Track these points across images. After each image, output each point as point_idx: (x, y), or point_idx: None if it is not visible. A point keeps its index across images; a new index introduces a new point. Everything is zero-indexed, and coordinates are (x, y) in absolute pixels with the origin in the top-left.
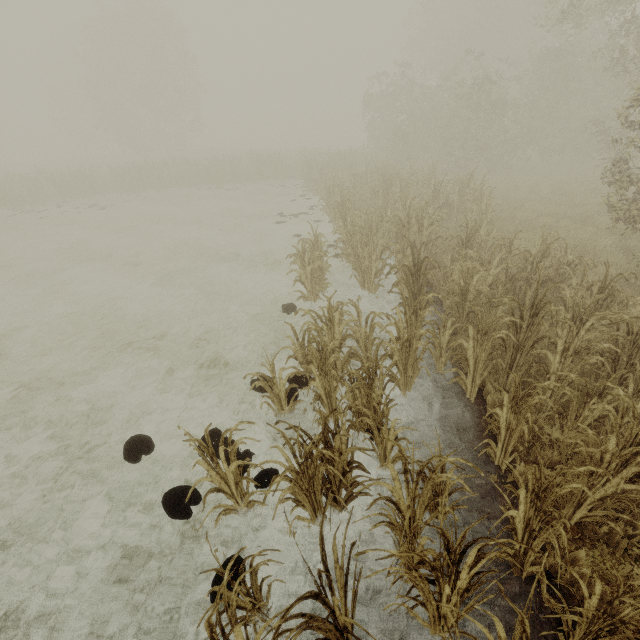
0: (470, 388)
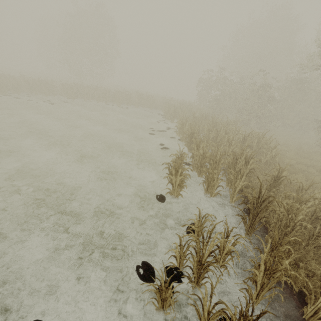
0: (308, 312)
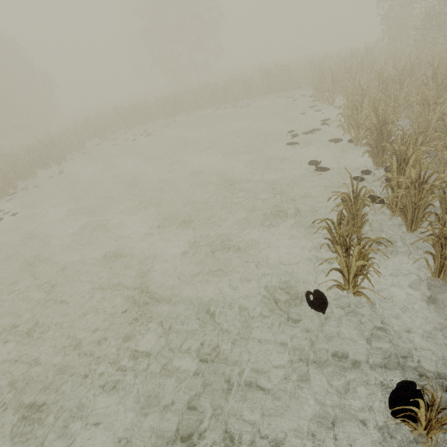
0: None
